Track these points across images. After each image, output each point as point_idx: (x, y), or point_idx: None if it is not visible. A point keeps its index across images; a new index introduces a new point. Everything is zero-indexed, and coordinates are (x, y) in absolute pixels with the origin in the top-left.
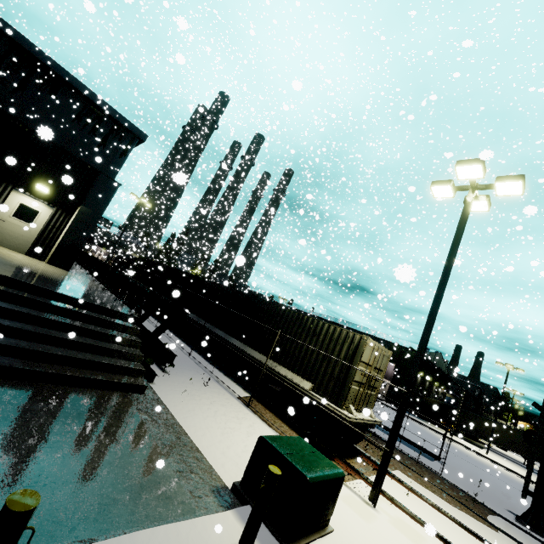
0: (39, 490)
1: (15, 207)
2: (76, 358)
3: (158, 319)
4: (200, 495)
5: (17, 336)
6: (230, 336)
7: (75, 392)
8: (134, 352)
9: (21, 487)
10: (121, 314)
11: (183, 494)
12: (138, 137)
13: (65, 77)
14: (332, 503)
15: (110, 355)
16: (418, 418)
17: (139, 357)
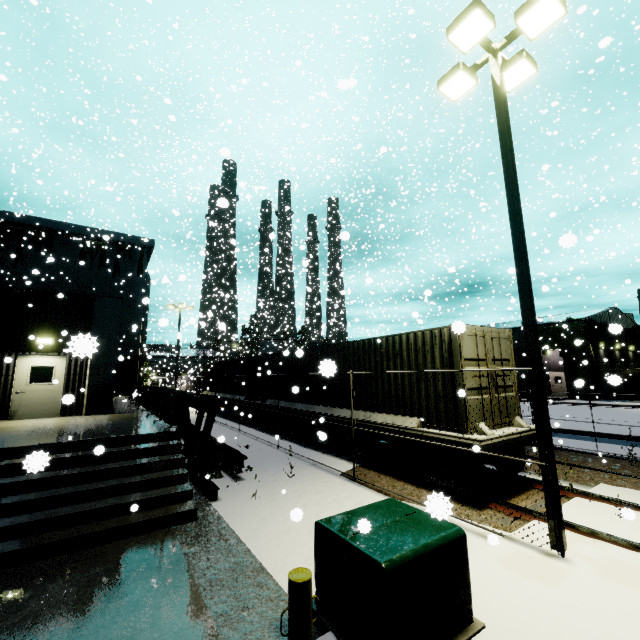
0: None
1: (28, 373)
2: (94, 509)
3: (242, 422)
4: None
5: (16, 512)
6: (312, 404)
7: (95, 553)
8: (175, 473)
9: None
10: (152, 436)
11: None
12: (145, 246)
13: (51, 226)
14: (461, 584)
15: (144, 489)
16: (626, 402)
17: (183, 476)
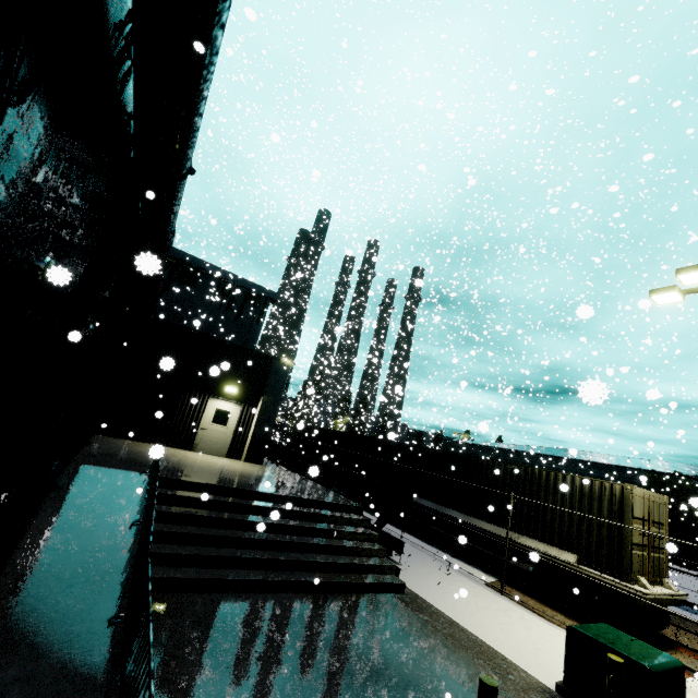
0: (414, 691)
1: (213, 414)
2: (341, 563)
3: None
4: (533, 697)
5: (291, 549)
6: (443, 506)
7: (356, 599)
8: (377, 547)
9: (401, 689)
10: (347, 507)
11: (517, 695)
12: (270, 298)
13: (201, 266)
14: None
15: (359, 555)
16: None
17: (383, 552)
